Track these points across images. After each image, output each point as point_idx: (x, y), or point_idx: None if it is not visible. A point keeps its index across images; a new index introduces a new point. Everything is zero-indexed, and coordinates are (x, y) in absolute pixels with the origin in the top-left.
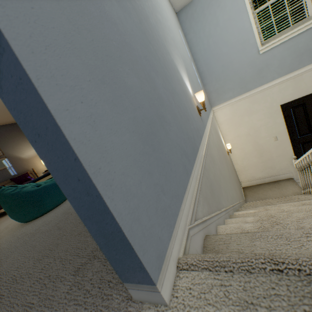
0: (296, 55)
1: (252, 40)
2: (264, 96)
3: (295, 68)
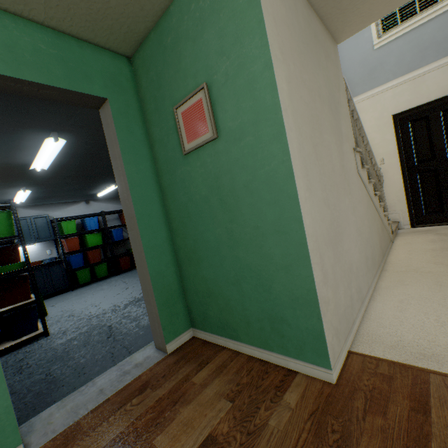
0: (418, 50)
1: (367, 33)
2: (374, 103)
3: (415, 67)
